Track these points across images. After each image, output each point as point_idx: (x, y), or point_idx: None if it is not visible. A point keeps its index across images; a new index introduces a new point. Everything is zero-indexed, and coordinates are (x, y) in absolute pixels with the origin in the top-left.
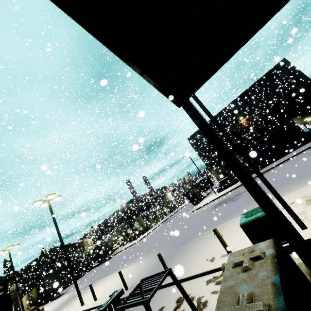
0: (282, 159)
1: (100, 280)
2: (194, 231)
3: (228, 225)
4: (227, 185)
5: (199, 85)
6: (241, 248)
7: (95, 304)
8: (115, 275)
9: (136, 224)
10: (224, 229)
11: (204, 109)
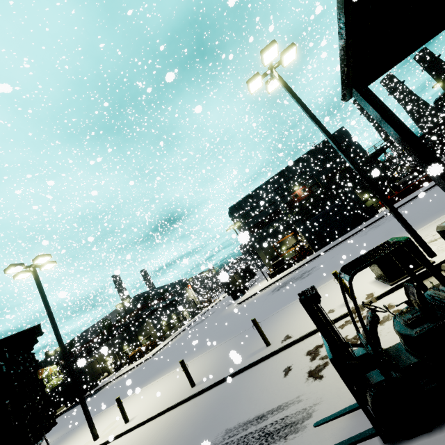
0: (346, 235)
1: (106, 409)
2: (263, 314)
3: (322, 288)
4: (282, 269)
5: (376, 78)
6: (365, 291)
7: (130, 425)
8: (142, 392)
9: (140, 336)
10: (319, 292)
11: (326, 132)
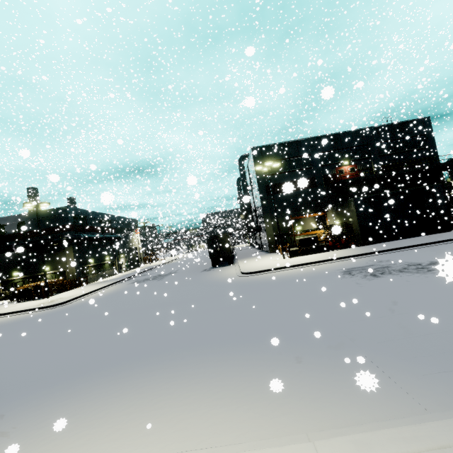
0: (420, 239)
1: None
2: None
3: None
4: (309, 250)
5: None
6: None
7: None
8: None
9: (47, 266)
10: None
11: None
